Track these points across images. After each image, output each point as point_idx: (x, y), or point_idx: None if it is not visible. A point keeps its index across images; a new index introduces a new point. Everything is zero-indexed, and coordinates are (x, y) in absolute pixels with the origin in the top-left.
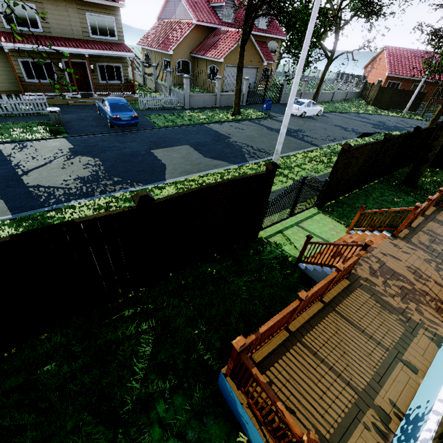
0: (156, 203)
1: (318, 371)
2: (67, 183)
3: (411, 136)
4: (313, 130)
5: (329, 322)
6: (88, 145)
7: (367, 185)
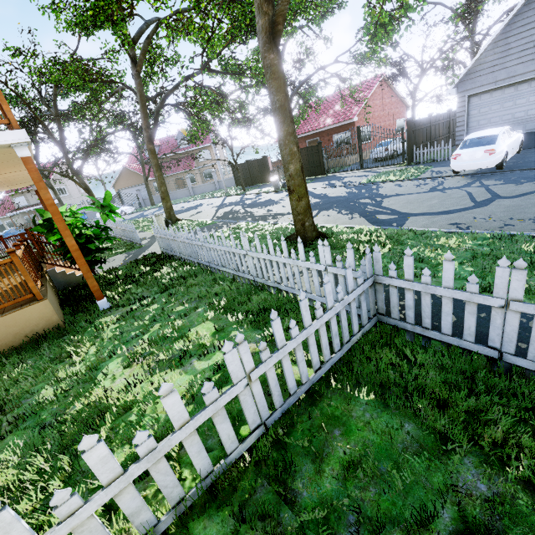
0: None
1: None
2: None
3: None
4: None
5: None
6: None
7: None
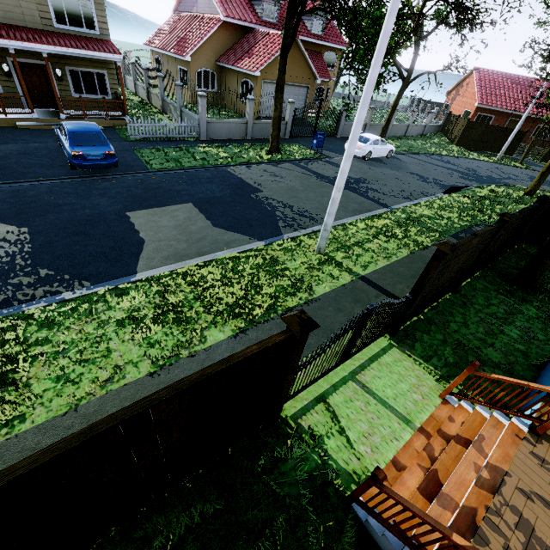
0: None
1: None
2: None
3: (533, 210)
4: (381, 180)
5: None
6: (21, 200)
7: (464, 282)
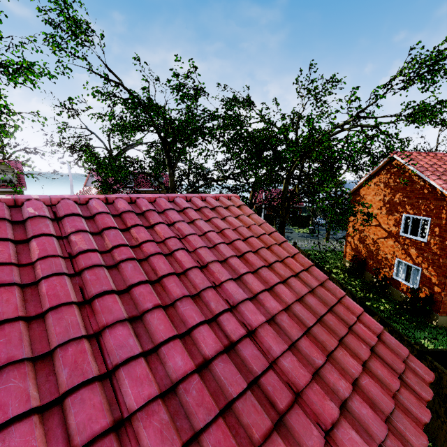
0: None
1: None
2: None
3: None
4: None
5: None
6: None
7: None
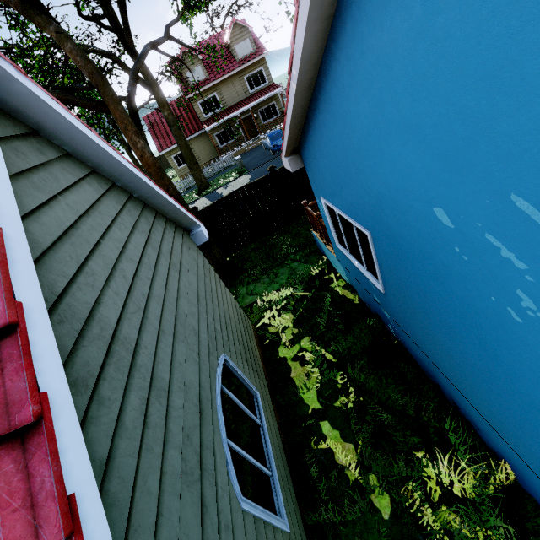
0: (278, 170)
1: None
2: None
3: None
4: None
5: None
6: (260, 172)
7: None
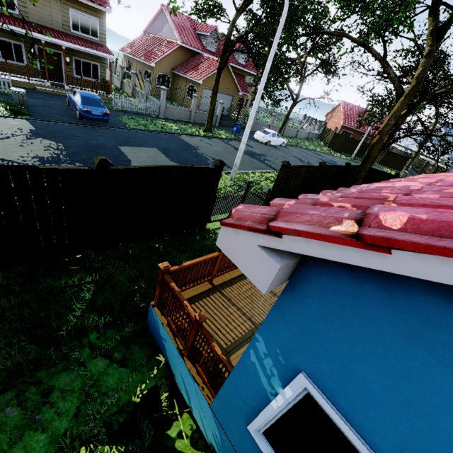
0: (114, 169)
1: (228, 310)
2: (24, 160)
3: (343, 169)
4: (274, 157)
5: (246, 283)
6: (52, 130)
7: None
